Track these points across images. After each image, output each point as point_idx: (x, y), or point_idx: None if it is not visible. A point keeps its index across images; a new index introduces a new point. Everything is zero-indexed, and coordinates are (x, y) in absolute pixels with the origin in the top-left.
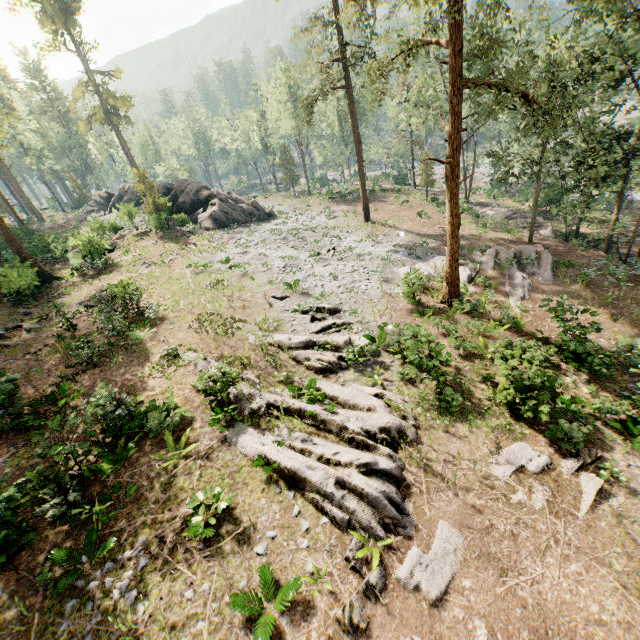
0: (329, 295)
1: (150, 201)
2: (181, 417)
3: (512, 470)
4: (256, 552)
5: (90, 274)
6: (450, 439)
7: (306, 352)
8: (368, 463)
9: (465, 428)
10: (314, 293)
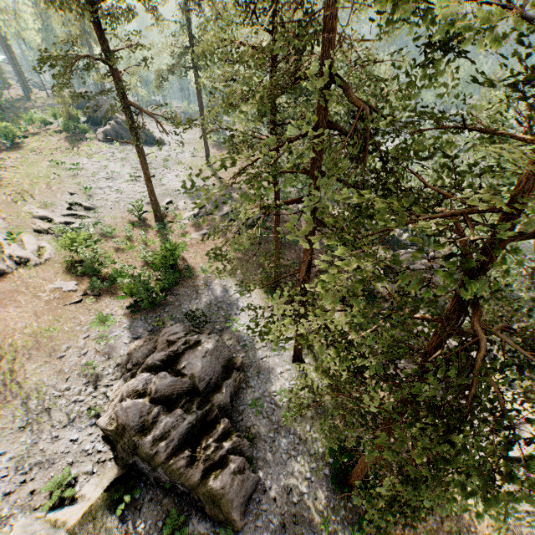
0: (102, 200)
1: (65, 110)
2: None
3: (55, 287)
4: None
5: (3, 149)
6: (51, 272)
7: (38, 221)
8: None
9: (64, 271)
10: (96, 197)
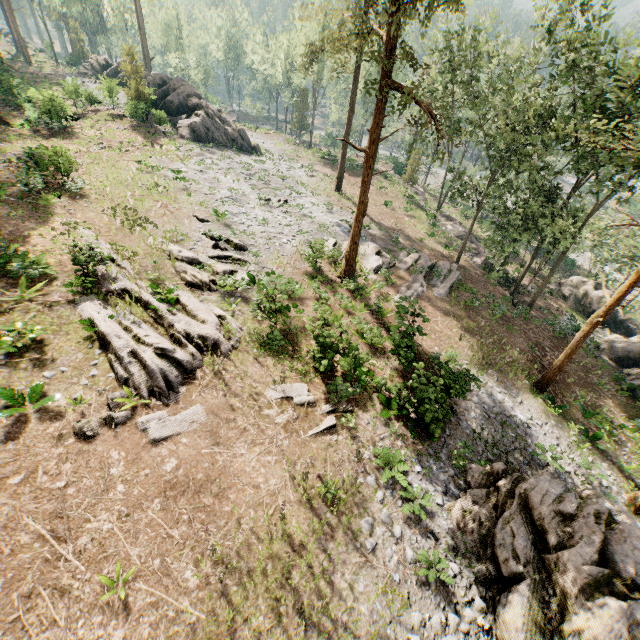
0: (248, 235)
1: (133, 85)
2: (44, 272)
3: (281, 396)
4: (44, 375)
5: (43, 133)
6: (254, 364)
7: (187, 266)
8: (166, 349)
9: (272, 362)
10: (236, 228)
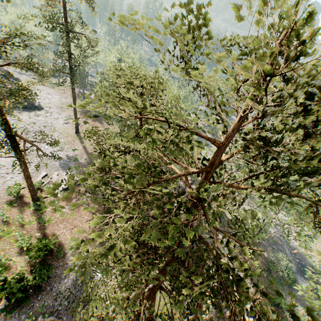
0: None
1: None
2: None
3: None
4: None
5: None
6: None
7: None
8: None
9: None
10: None
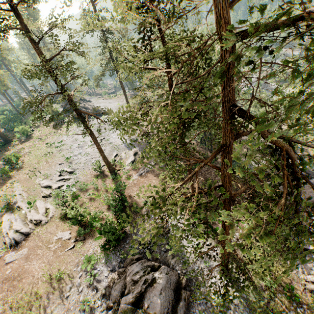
0: (77, 164)
1: (50, 110)
2: None
3: (58, 238)
4: None
5: (22, 141)
6: (54, 226)
7: (43, 189)
8: (18, 229)
9: (61, 223)
10: (74, 162)
